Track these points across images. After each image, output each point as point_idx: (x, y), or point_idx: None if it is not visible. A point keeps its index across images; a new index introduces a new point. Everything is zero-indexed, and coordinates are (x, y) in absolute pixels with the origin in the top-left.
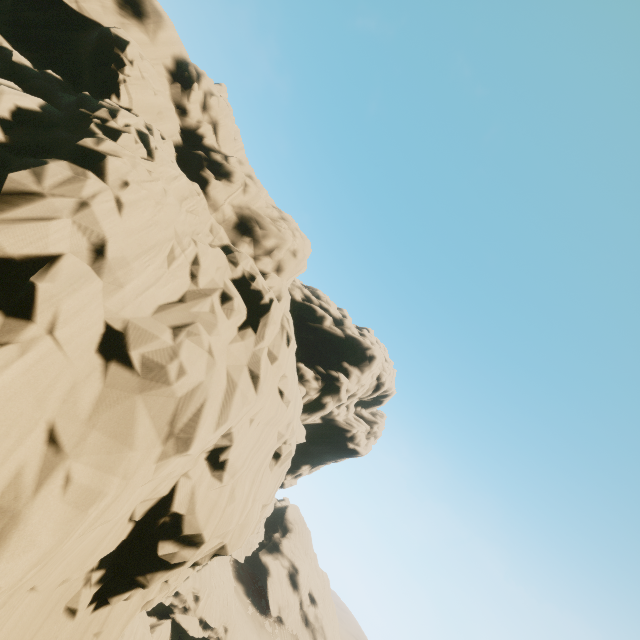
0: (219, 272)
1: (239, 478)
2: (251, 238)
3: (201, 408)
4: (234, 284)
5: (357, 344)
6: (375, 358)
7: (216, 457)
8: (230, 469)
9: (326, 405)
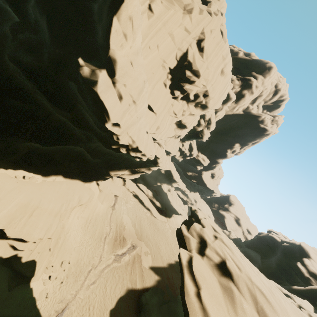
0: None
1: (209, 65)
2: None
3: (192, 8)
4: None
5: (259, 62)
6: (272, 68)
7: (199, 45)
8: (205, 53)
9: (244, 95)
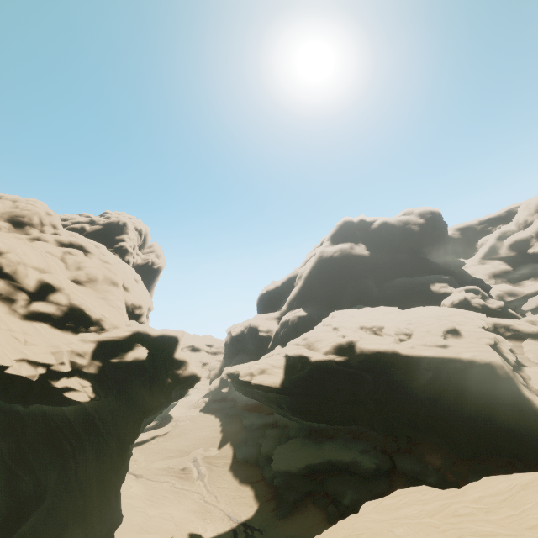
0: (55, 248)
1: (135, 290)
2: (28, 226)
3: (112, 276)
4: (61, 247)
5: (112, 224)
6: (126, 223)
7: (125, 287)
8: (131, 287)
9: (129, 261)
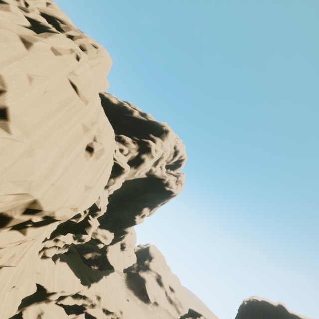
0: None
1: (40, 144)
2: (53, 25)
3: None
4: None
5: (156, 124)
6: (169, 131)
7: None
8: (16, 121)
9: (144, 160)
